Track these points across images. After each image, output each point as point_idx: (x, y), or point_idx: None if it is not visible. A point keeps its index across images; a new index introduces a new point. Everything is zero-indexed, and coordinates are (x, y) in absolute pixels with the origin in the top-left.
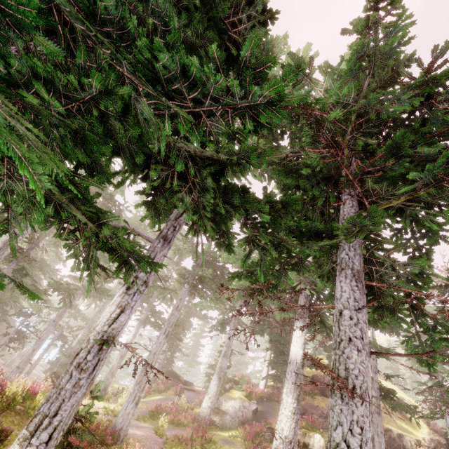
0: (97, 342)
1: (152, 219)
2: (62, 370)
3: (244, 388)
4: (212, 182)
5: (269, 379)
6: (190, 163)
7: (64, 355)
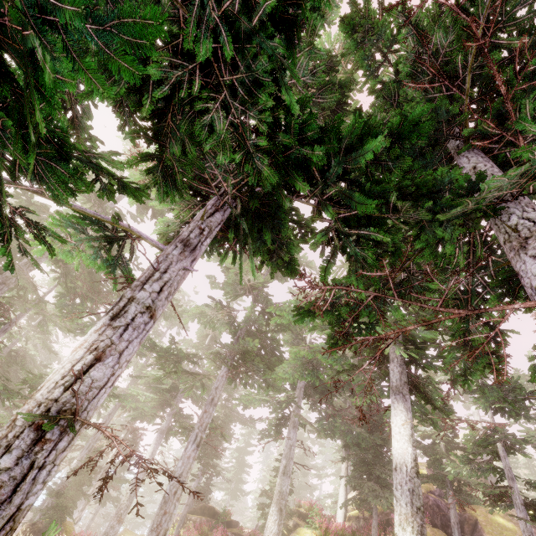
0: (25, 419)
1: (159, 188)
2: (43, 519)
3: (317, 523)
4: (269, 59)
5: (348, 507)
6: (224, 34)
7: (49, 493)
